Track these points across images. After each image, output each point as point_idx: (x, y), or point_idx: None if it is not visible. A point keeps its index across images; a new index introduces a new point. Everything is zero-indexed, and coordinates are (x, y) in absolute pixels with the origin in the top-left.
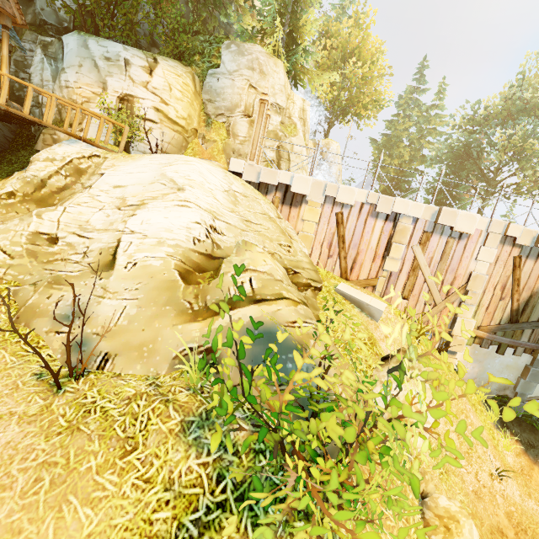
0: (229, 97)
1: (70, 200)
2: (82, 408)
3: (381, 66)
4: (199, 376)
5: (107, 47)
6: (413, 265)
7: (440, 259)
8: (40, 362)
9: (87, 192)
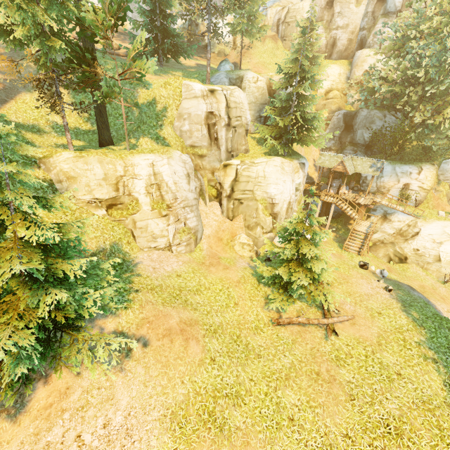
0: None
1: (415, 238)
2: None
3: None
4: None
5: (402, 169)
6: None
7: None
8: (435, 278)
9: (419, 236)
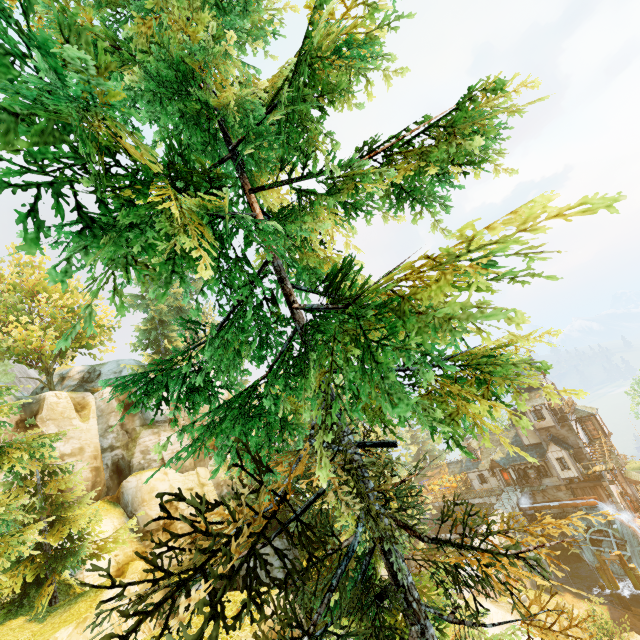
0: None
1: None
2: None
3: None
4: None
5: None
6: None
7: None
8: None
9: None
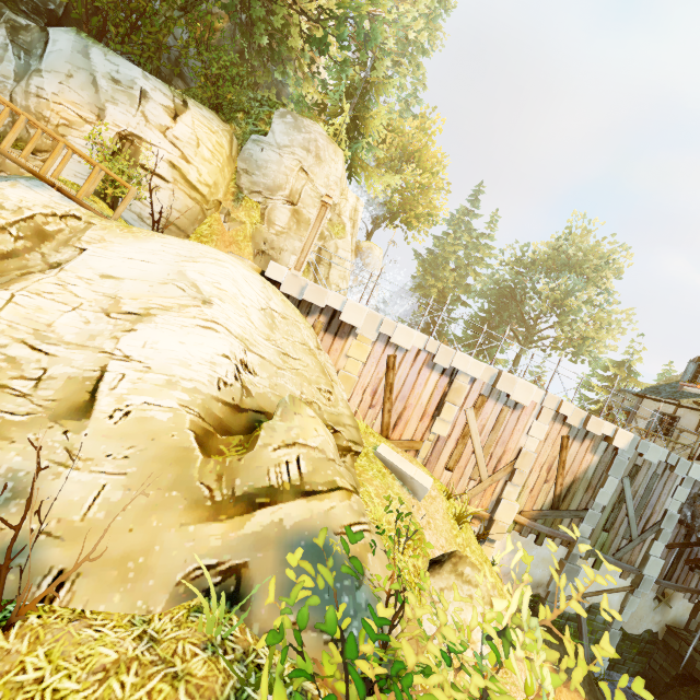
0: (272, 174)
1: (22, 281)
2: (16, 694)
3: (440, 180)
4: (217, 619)
5: (118, 66)
6: (464, 431)
7: (492, 429)
8: None
9: (54, 275)
